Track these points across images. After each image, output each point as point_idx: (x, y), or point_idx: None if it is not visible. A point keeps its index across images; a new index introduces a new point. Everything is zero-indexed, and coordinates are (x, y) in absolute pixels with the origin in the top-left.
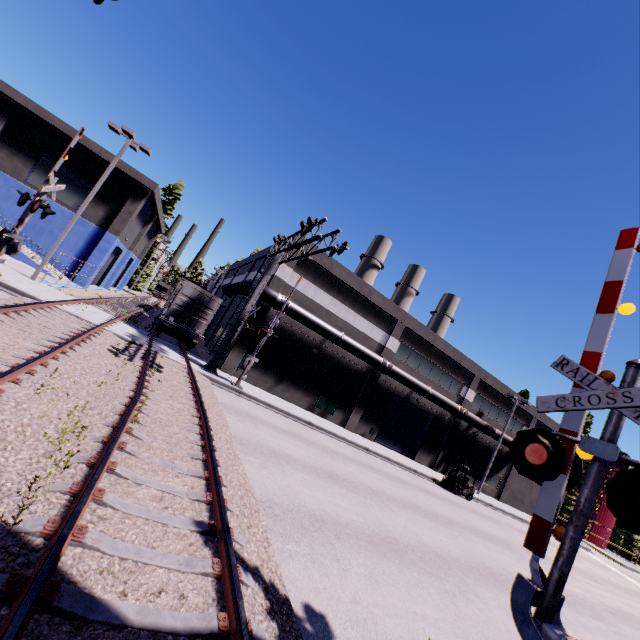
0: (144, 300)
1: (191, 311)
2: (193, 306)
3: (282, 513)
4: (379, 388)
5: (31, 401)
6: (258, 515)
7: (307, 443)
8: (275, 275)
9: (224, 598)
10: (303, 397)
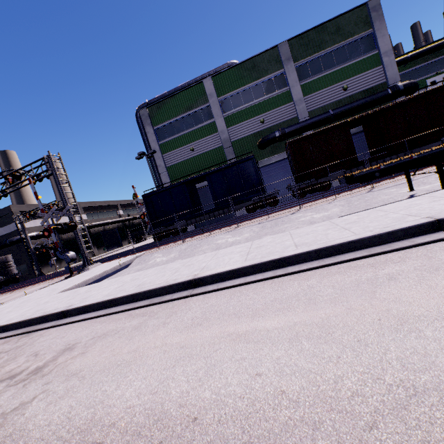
0: None
1: (4, 268)
2: (2, 266)
3: None
4: (94, 235)
5: None
6: None
7: None
8: (19, 228)
9: None
10: None
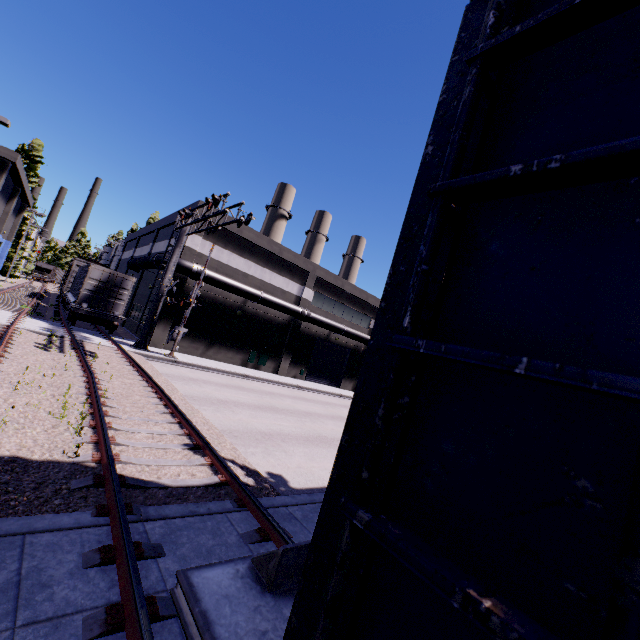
0: (28, 288)
1: (104, 294)
2: (105, 289)
3: (240, 435)
4: (302, 335)
5: (12, 397)
6: (224, 437)
7: (247, 391)
8: (186, 246)
9: (218, 472)
10: (235, 355)
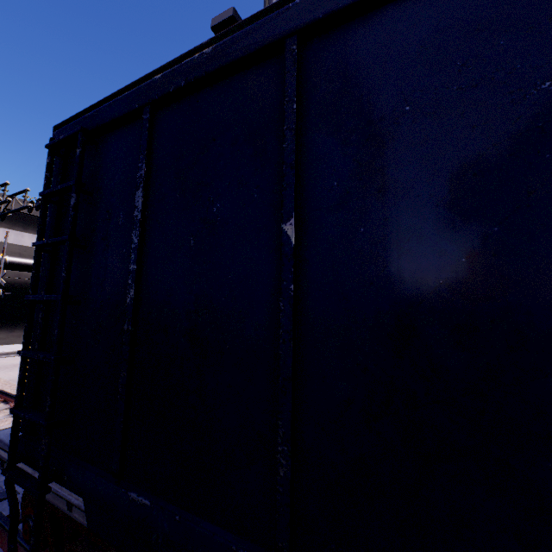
0: None
1: None
2: None
3: None
4: None
5: None
6: None
7: None
8: None
9: None
10: None
